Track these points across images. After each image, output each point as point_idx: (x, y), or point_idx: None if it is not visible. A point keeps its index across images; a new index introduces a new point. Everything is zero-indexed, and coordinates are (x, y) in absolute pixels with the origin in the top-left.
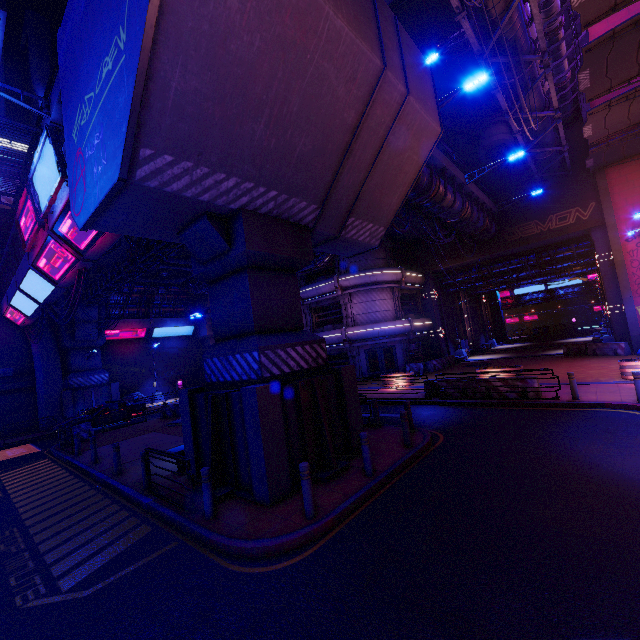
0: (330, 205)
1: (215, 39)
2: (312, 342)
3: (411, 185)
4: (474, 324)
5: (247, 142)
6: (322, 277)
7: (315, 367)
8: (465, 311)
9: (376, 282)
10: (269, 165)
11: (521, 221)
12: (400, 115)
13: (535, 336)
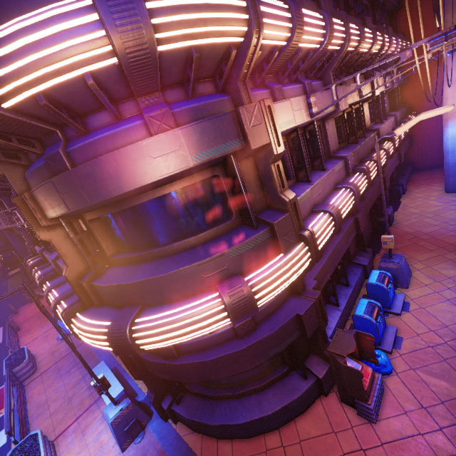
0: None
1: None
2: None
3: None
4: None
5: None
6: None
7: None
8: None
9: None
10: None
11: None
12: None
13: None
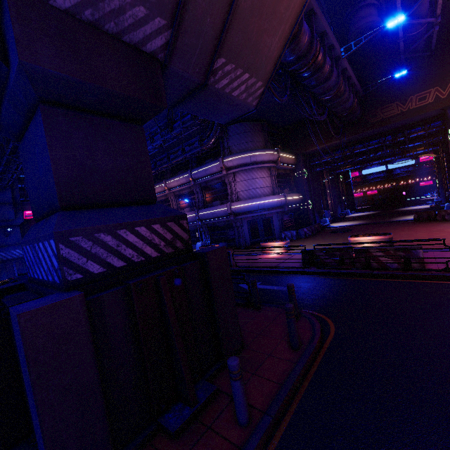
0: (187, 26)
1: None
2: (165, 219)
3: (295, 23)
4: (333, 198)
5: None
6: (210, 160)
7: (170, 253)
8: (327, 187)
9: (256, 162)
10: None
11: (383, 103)
12: None
13: (377, 206)
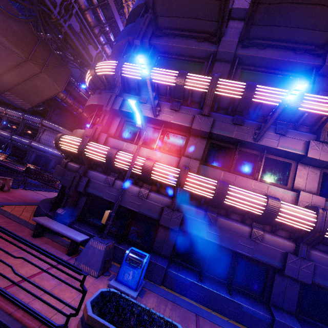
0: None
1: None
2: None
3: (47, 99)
4: None
5: None
6: (39, 115)
7: None
8: None
9: (59, 131)
10: None
11: None
12: (38, 76)
13: None
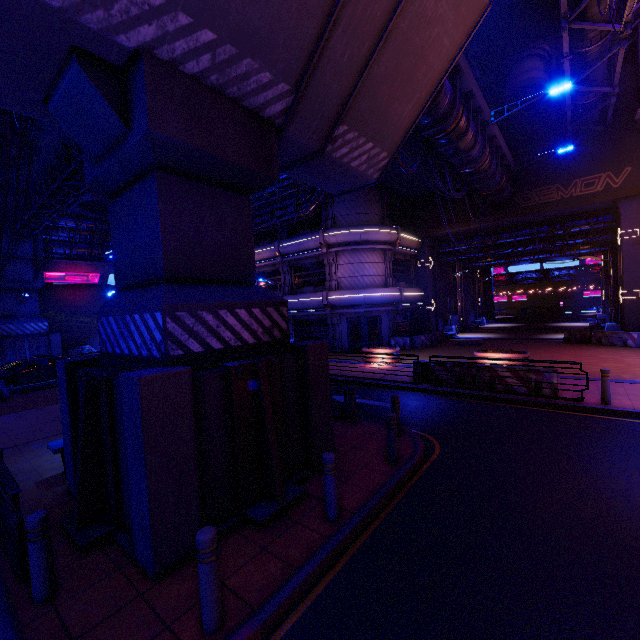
0: (311, 92)
1: None
2: (265, 304)
3: (433, 91)
4: (465, 299)
5: None
6: (306, 231)
7: (267, 342)
8: (458, 284)
9: (367, 241)
10: None
11: (540, 184)
12: None
13: (523, 317)
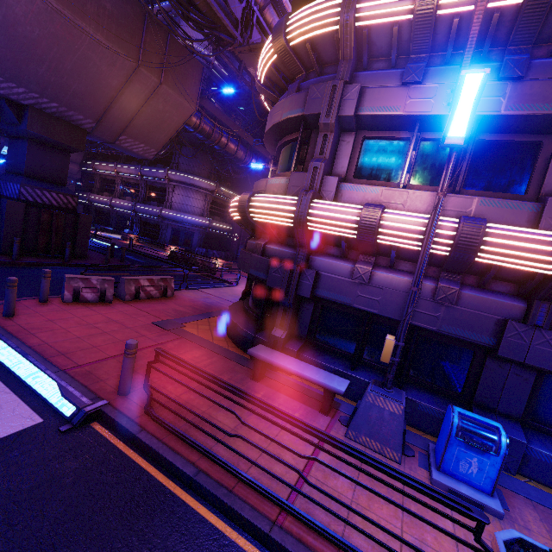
0: (104, 124)
1: (7, 23)
2: (67, 194)
3: (176, 132)
4: None
5: (33, 74)
6: (161, 165)
7: (64, 208)
8: None
9: (194, 185)
10: (51, 89)
11: None
12: (157, 92)
13: None
